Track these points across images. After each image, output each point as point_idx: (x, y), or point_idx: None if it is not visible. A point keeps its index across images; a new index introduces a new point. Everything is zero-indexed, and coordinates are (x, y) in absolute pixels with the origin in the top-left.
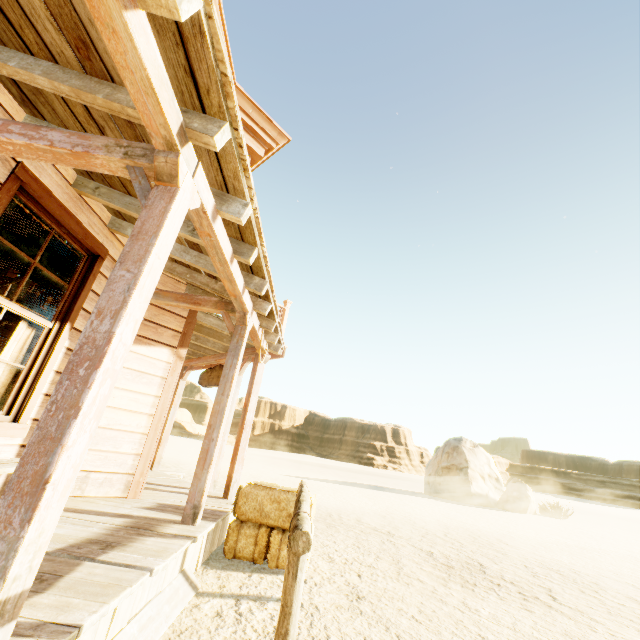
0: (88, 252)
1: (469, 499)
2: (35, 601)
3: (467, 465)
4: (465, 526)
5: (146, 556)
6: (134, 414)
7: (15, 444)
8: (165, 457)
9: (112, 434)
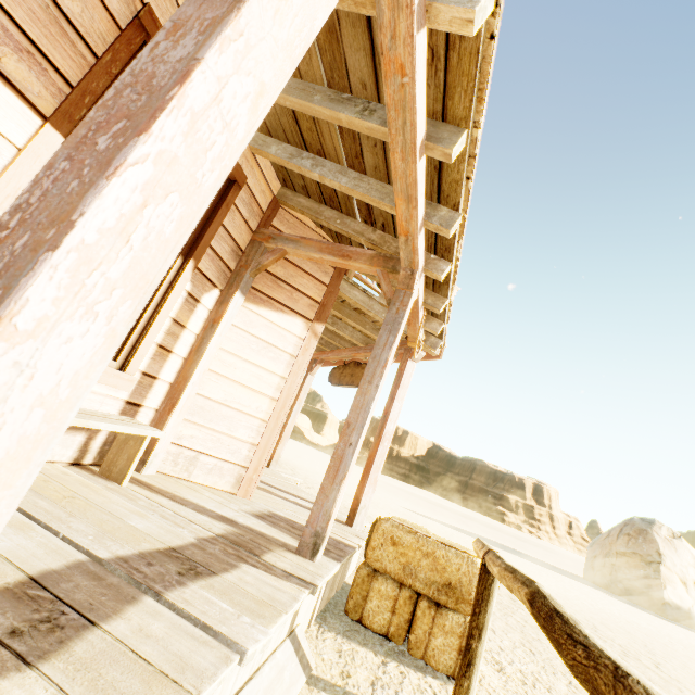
0: None
1: (658, 607)
2: (0, 693)
3: (660, 560)
4: (678, 656)
5: (240, 610)
6: (255, 394)
7: (119, 398)
8: (283, 458)
9: (228, 413)
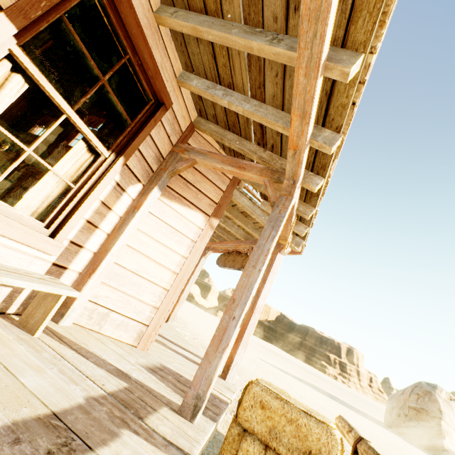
0: (155, 97)
1: (439, 453)
2: None
3: (440, 416)
4: None
5: None
6: (161, 267)
7: (47, 260)
8: (179, 314)
9: (138, 280)
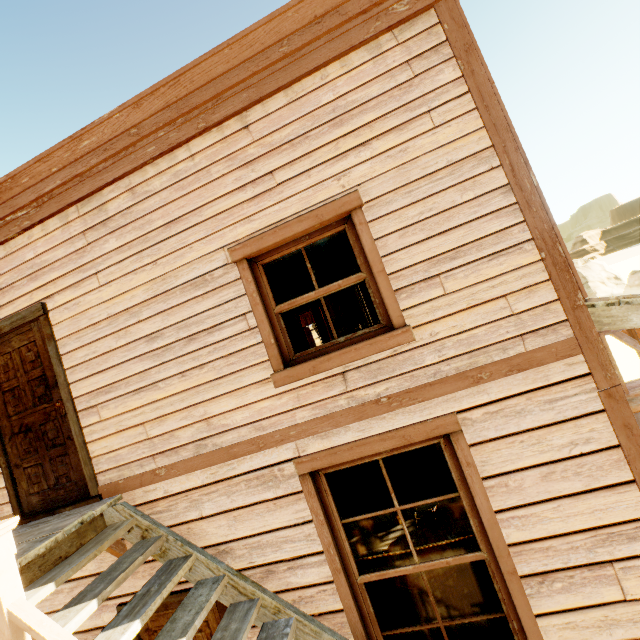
0: None
1: None
2: None
3: (586, 281)
4: None
5: None
6: None
7: None
8: None
9: None
